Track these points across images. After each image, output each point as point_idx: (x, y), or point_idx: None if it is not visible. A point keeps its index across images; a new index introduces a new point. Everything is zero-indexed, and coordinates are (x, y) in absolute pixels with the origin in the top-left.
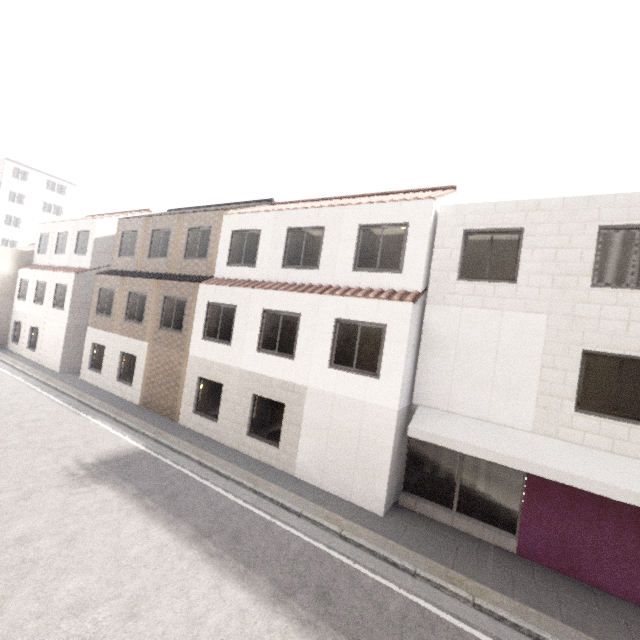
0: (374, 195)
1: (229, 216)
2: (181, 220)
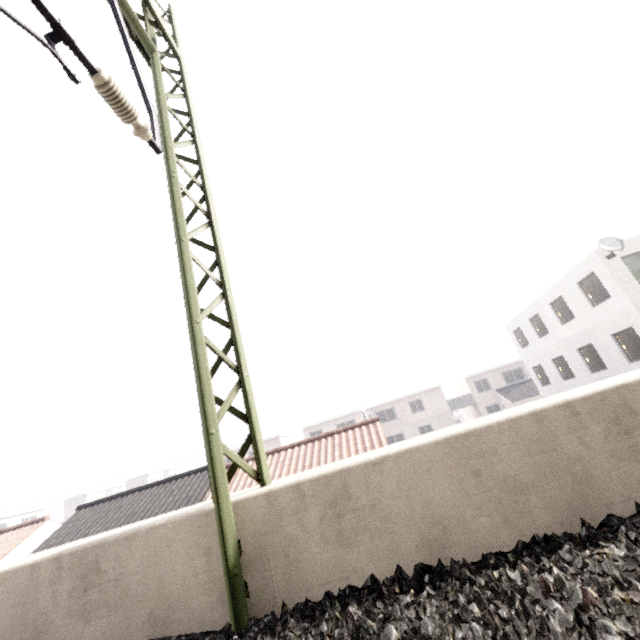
0: (320, 438)
1: None
2: None
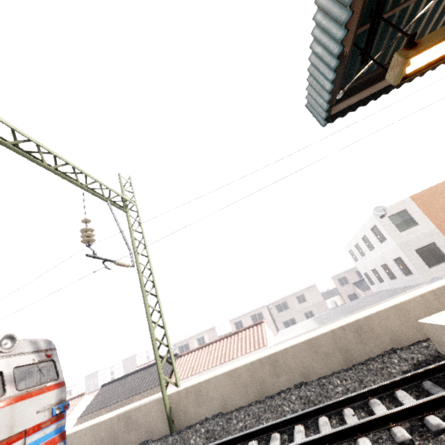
0: (231, 335)
1: (170, 385)
2: (136, 400)
